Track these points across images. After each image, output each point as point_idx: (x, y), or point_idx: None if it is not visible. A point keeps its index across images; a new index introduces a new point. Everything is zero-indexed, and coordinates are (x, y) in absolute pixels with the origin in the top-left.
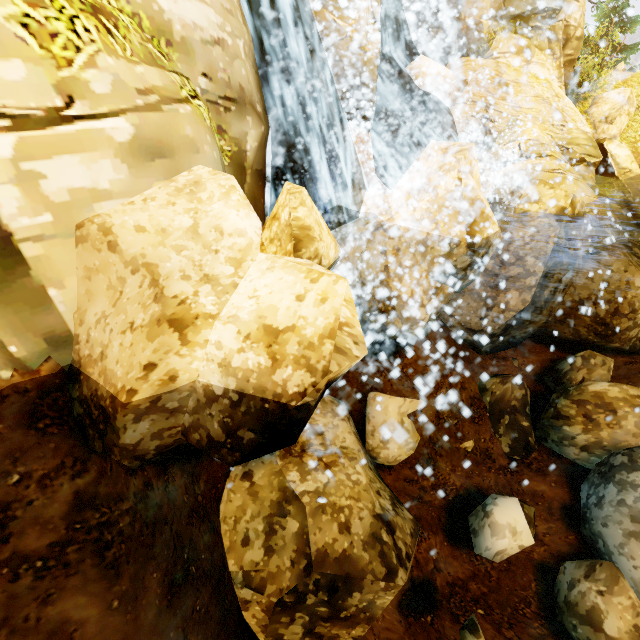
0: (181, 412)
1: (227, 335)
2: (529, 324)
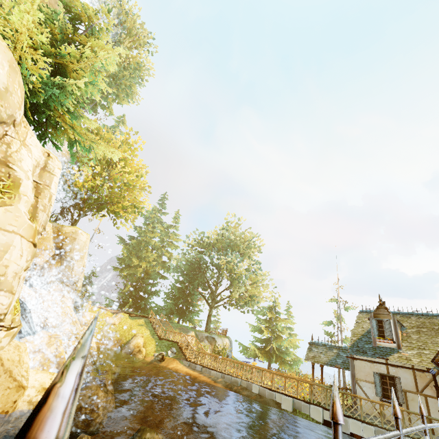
0: (10, 423)
1: (32, 391)
2: None
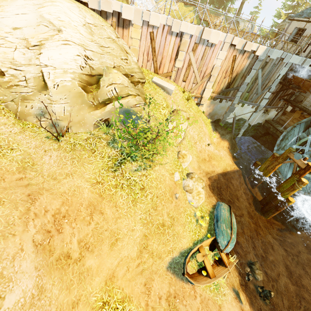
0: None
1: None
2: None
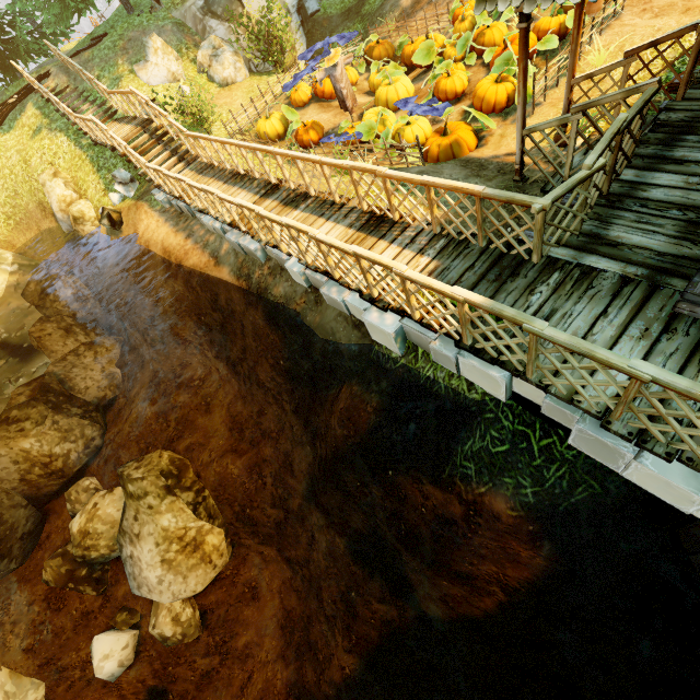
0: None
1: None
2: (13, 528)
